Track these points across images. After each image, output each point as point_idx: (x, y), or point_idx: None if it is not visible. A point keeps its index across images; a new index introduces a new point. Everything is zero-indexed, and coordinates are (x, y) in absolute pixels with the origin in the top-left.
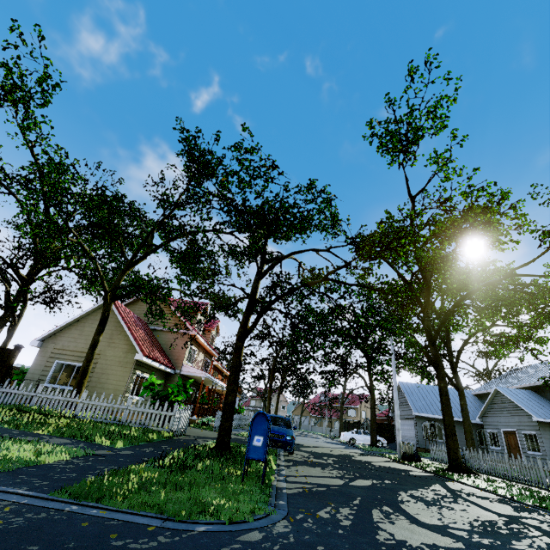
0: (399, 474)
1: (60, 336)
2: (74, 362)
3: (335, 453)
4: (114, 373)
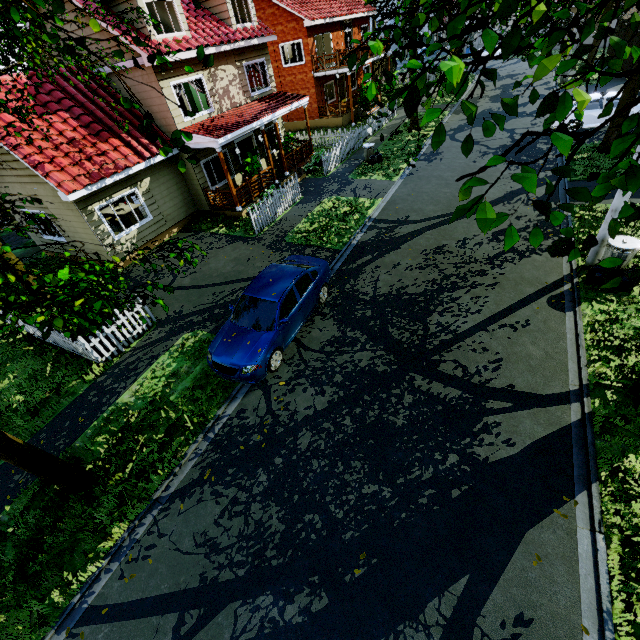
0: (421, 483)
1: None
2: (32, 209)
3: (423, 280)
4: (72, 219)
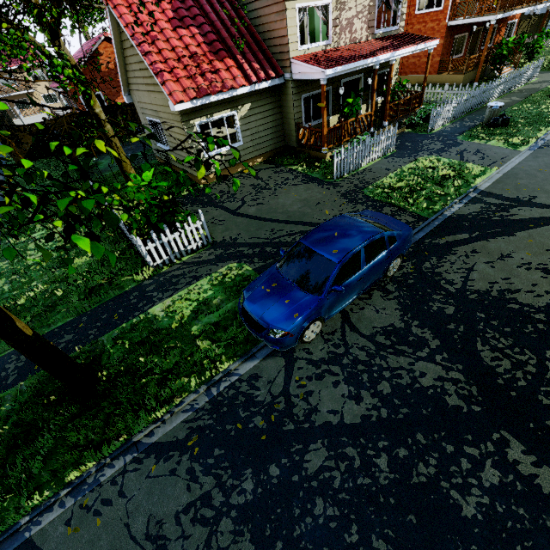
0: None
1: (131, 84)
2: (153, 118)
3: (547, 290)
4: (176, 131)
